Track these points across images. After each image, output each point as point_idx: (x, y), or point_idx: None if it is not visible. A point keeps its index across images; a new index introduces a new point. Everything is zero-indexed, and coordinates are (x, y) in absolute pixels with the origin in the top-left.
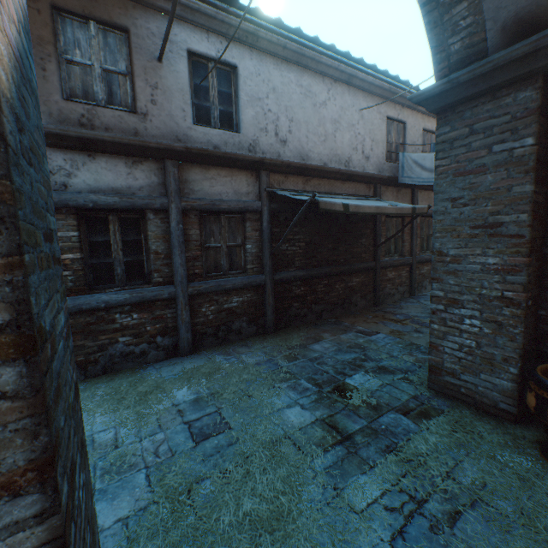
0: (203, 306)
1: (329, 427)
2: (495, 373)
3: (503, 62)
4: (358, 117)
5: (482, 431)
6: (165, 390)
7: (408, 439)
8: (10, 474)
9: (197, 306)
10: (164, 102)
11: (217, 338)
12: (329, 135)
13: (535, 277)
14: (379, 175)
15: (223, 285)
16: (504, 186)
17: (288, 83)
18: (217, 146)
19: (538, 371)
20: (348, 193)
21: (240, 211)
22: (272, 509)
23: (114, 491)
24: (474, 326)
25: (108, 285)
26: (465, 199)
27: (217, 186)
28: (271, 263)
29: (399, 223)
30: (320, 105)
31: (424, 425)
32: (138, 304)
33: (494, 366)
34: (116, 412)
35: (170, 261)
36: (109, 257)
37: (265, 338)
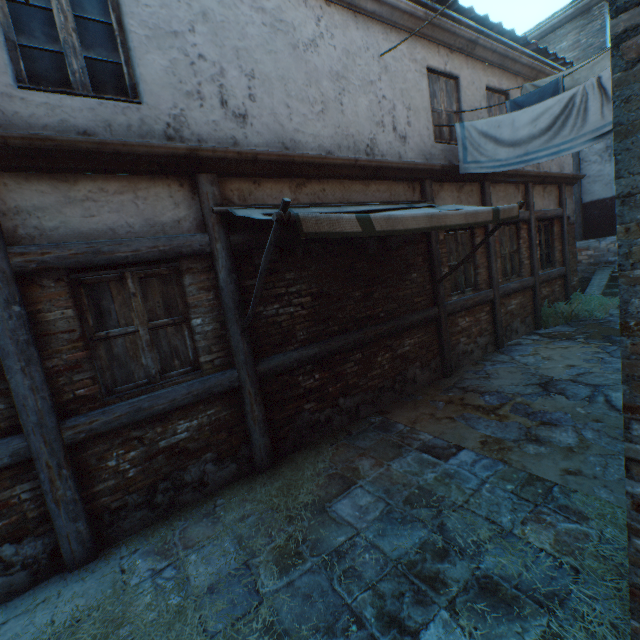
0: (109, 455)
1: None
2: None
3: None
4: (378, 69)
5: None
6: None
7: None
8: None
9: (95, 461)
10: None
11: (154, 508)
12: (330, 102)
13: None
14: (427, 163)
15: (149, 407)
16: None
17: (233, 3)
18: (87, 132)
19: None
20: (377, 200)
21: (163, 257)
22: None
23: None
24: None
25: None
26: None
27: (103, 213)
28: (248, 344)
29: (467, 239)
30: (306, 47)
31: None
32: None
33: None
34: None
35: (8, 385)
36: None
37: (253, 487)
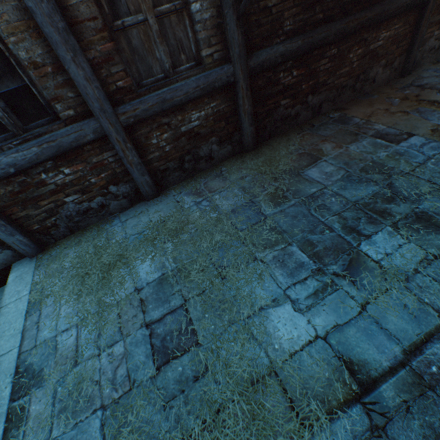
0: (151, 136)
1: (337, 359)
2: None
3: None
4: None
5: None
6: (128, 262)
7: None
8: None
9: (143, 139)
10: None
11: (184, 171)
12: None
13: None
14: None
15: (170, 99)
16: None
17: None
18: None
19: None
20: None
21: None
22: None
23: None
24: None
25: (2, 139)
26: None
27: None
28: (242, 36)
29: None
30: None
31: None
32: (60, 156)
33: None
34: (79, 299)
35: (68, 76)
36: None
37: (244, 161)
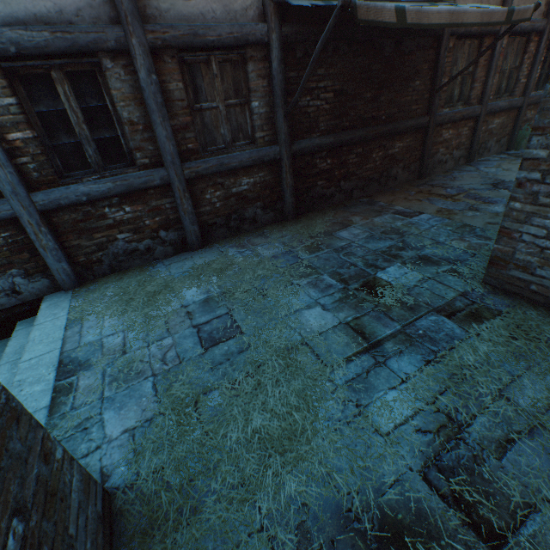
0: (206, 192)
1: (354, 332)
2: None
3: None
4: None
5: None
6: (174, 289)
7: (452, 348)
8: None
9: (199, 193)
10: None
11: (229, 229)
12: None
13: None
14: None
15: (227, 163)
16: None
17: None
18: None
19: None
20: None
21: (236, 44)
22: (284, 428)
23: (121, 400)
24: None
25: (83, 173)
26: None
27: None
28: (287, 128)
29: (474, 49)
30: None
31: (473, 330)
32: (127, 195)
33: None
34: (125, 315)
35: (153, 134)
36: (71, 134)
37: (284, 226)
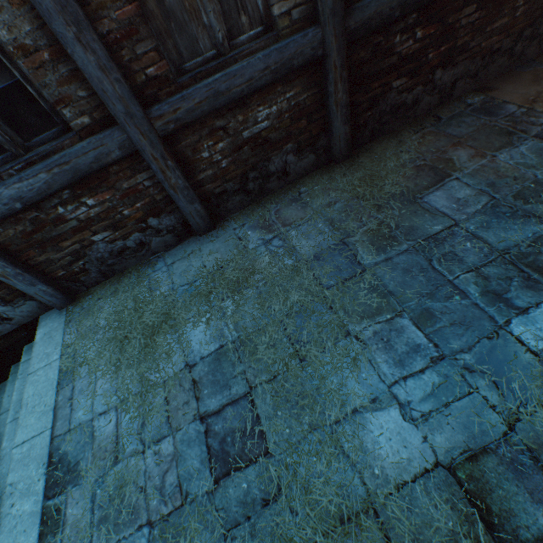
0: (201, 148)
1: (466, 503)
2: None
3: None
4: None
5: None
6: (176, 325)
7: None
8: None
9: (190, 153)
10: None
11: (248, 194)
12: None
13: None
14: None
15: (226, 90)
16: None
17: None
18: None
19: None
20: None
21: None
22: None
23: None
24: None
25: None
26: None
27: None
28: None
29: None
30: None
31: None
32: (79, 182)
33: None
34: (118, 373)
35: (74, 65)
36: None
37: (332, 178)
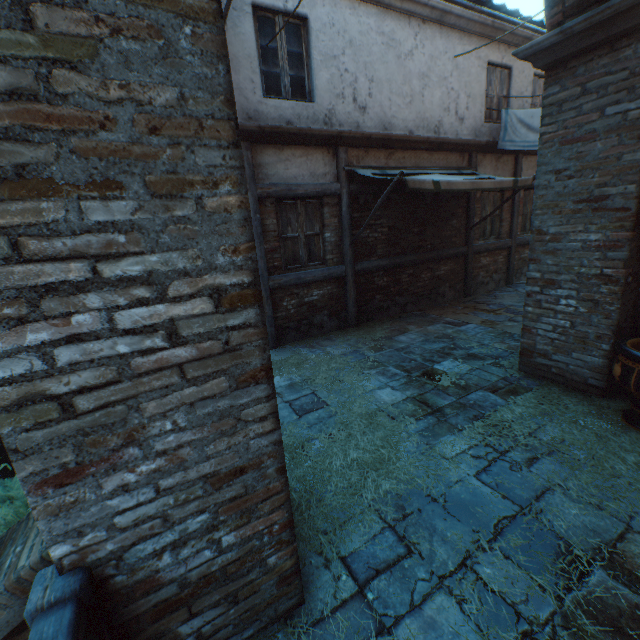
0: (284, 300)
1: (419, 403)
2: (587, 351)
3: (625, 7)
4: (451, 67)
5: (568, 404)
6: None
7: (495, 411)
8: (254, 371)
9: (278, 301)
10: (232, 73)
11: (300, 333)
12: (415, 95)
13: (639, 253)
14: (476, 140)
15: (303, 278)
16: (614, 154)
17: (367, 32)
18: (289, 122)
19: (627, 344)
20: (437, 166)
21: (317, 195)
22: (375, 457)
23: None
24: (570, 306)
25: None
26: (570, 170)
27: (292, 168)
28: (352, 252)
29: (497, 198)
30: (405, 57)
31: (511, 400)
32: None
33: (587, 345)
34: None
35: None
36: None
37: (348, 332)
